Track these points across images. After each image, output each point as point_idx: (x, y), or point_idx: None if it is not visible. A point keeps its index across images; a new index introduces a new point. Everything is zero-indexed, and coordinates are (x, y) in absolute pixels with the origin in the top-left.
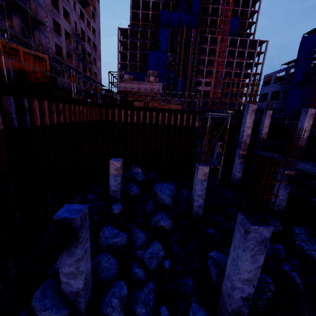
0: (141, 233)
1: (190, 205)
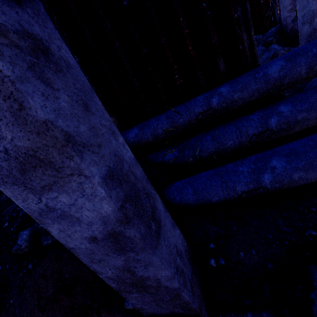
0: (258, 48)
1: (283, 30)
